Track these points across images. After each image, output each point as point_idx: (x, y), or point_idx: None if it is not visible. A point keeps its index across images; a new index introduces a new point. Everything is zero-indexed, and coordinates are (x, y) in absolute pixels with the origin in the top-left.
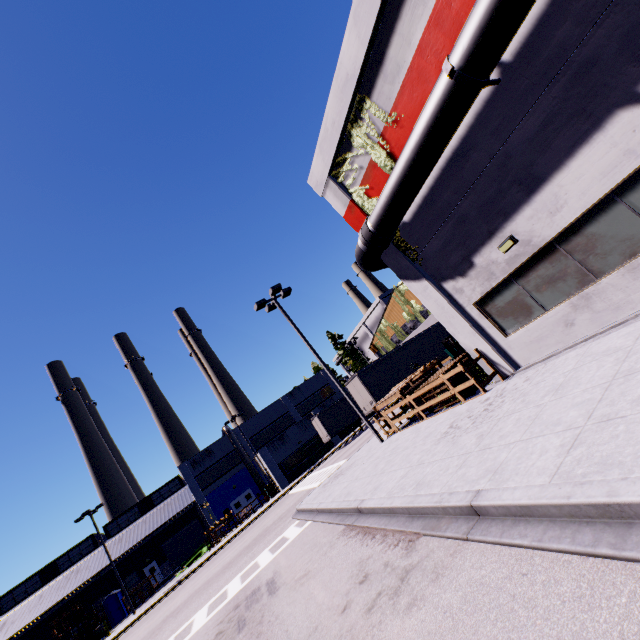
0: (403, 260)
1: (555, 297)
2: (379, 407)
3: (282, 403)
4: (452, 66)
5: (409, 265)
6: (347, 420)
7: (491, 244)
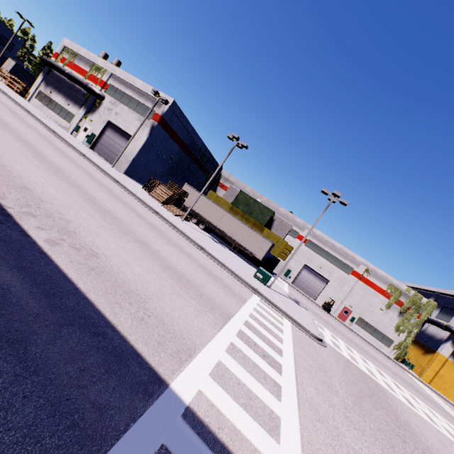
0: (47, 72)
1: (44, 103)
2: (3, 71)
3: None
4: (67, 72)
5: (46, 73)
6: None
7: (51, 90)
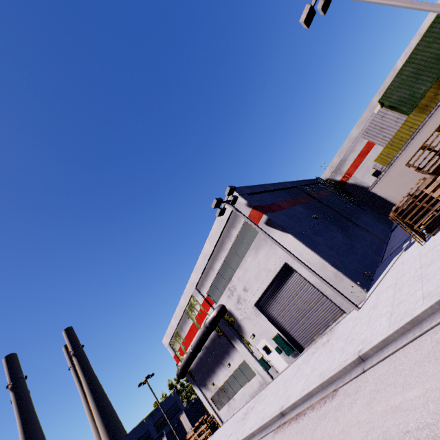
0: (191, 378)
1: (225, 401)
2: (188, 437)
3: (145, 423)
4: (191, 350)
5: (193, 381)
6: (184, 436)
7: (210, 382)
